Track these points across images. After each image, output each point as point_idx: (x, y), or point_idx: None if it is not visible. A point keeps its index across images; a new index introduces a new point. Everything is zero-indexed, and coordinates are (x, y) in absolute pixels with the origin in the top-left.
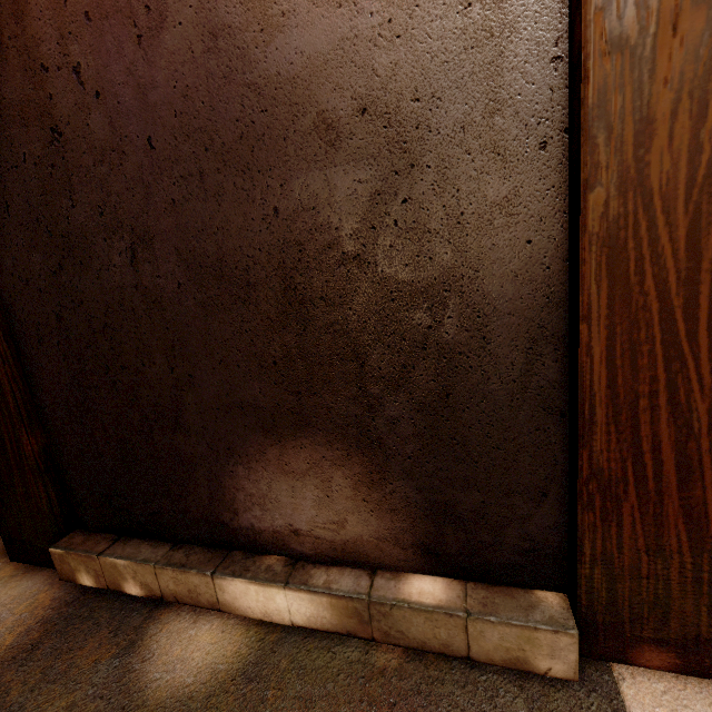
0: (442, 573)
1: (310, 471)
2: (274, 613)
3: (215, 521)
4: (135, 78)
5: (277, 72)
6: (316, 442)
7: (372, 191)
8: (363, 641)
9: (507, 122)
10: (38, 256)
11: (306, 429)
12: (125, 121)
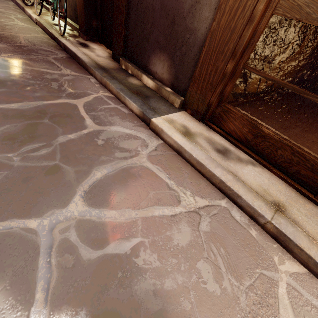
0: (172, 89)
1: (163, 61)
2: (147, 84)
3: (146, 65)
4: None
5: None
6: (165, 55)
7: (192, 4)
8: (156, 93)
9: (213, 1)
10: None
11: (165, 52)
12: None
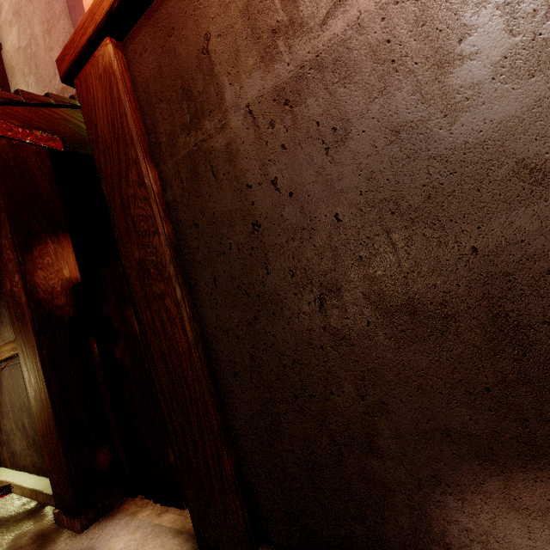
0: None
1: None
2: None
3: None
4: (322, 176)
5: (465, 141)
6: None
7: None
8: None
9: None
10: (237, 312)
11: (540, 461)
12: (313, 207)
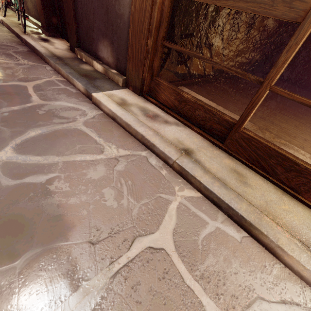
0: (117, 71)
1: (106, 46)
2: (98, 69)
3: (96, 52)
4: None
5: None
6: (107, 41)
7: None
8: (105, 76)
9: None
10: None
11: (106, 38)
12: None
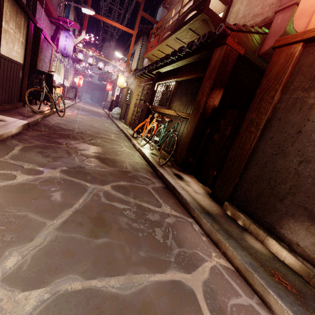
0: None
1: None
2: (279, 254)
3: (272, 225)
4: None
5: None
6: None
7: None
8: (304, 280)
9: None
10: (271, 149)
11: None
12: None
